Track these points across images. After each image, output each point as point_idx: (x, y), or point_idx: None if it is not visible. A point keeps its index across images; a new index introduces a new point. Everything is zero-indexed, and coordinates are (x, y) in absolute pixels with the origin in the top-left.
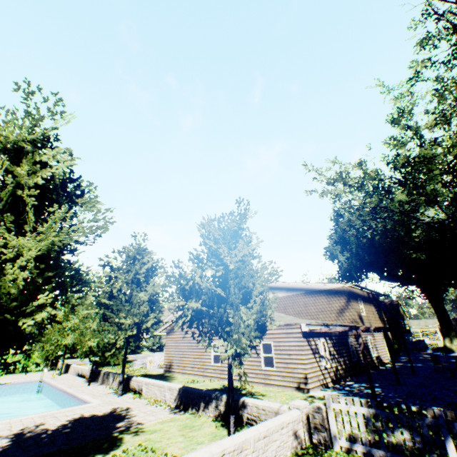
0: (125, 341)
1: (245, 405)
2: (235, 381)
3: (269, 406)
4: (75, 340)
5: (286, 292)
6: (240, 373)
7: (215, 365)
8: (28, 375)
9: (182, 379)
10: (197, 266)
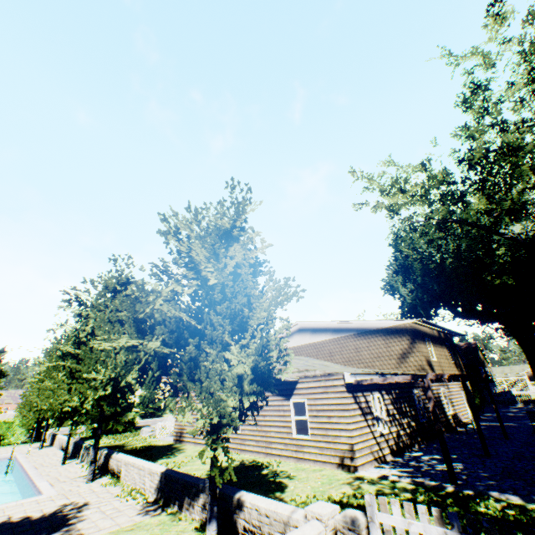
0: (95, 404)
1: (242, 505)
2: (259, 455)
3: (275, 511)
4: (45, 404)
5: (332, 334)
6: (266, 443)
7: (234, 433)
8: (2, 450)
9: (191, 452)
10: (164, 285)
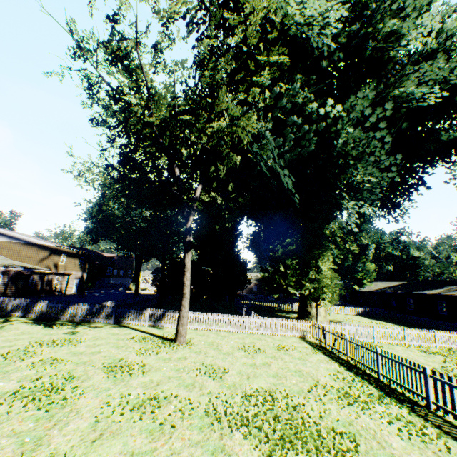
0: None
1: None
2: None
3: None
4: None
5: (9, 239)
6: None
7: None
8: None
9: None
10: None
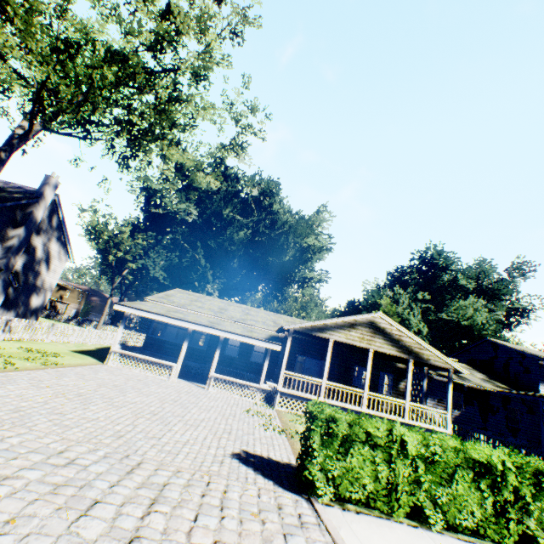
0: None
1: None
2: None
3: None
4: None
5: None
6: None
7: None
8: None
9: None
10: None
